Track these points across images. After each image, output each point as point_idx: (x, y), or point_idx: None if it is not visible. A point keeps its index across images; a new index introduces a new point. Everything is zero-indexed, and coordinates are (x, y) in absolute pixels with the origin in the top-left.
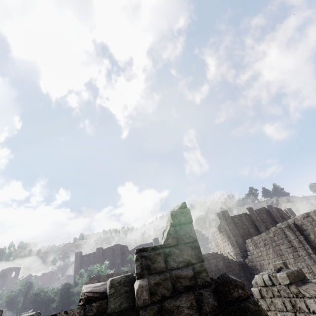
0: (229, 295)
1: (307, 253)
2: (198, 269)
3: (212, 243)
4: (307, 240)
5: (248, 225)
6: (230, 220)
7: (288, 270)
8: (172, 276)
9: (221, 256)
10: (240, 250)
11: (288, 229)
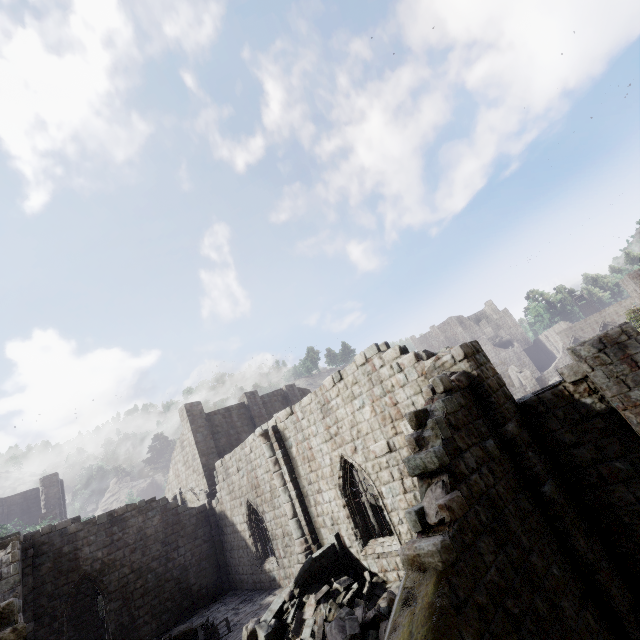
0: None
1: (283, 481)
2: None
3: (170, 471)
4: (287, 458)
5: (240, 428)
6: (203, 422)
7: None
8: None
9: (161, 504)
10: (208, 481)
11: (263, 439)
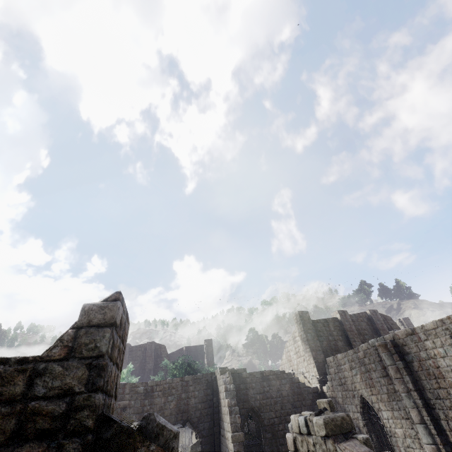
0: (127, 451)
1: (406, 388)
2: (79, 403)
3: (283, 356)
4: (408, 369)
5: (336, 336)
6: (310, 326)
7: (332, 414)
8: (25, 411)
9: (289, 377)
10: (318, 371)
11: (382, 349)
